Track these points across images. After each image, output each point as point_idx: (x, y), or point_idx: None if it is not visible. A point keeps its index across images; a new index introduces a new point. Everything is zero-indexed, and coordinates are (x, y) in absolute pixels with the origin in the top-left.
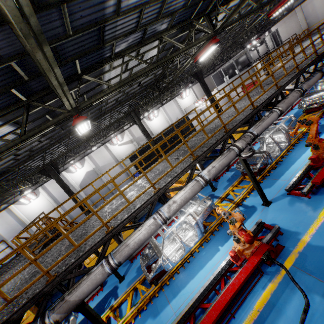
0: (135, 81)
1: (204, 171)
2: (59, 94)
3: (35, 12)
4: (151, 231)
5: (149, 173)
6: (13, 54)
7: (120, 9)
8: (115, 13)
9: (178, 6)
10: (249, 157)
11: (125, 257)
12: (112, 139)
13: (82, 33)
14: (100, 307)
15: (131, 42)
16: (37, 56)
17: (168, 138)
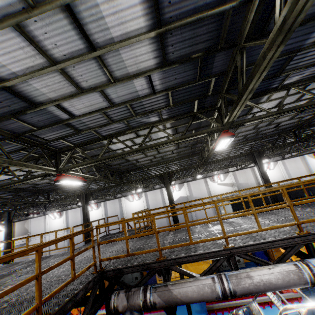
0: (275, 121)
1: None
2: (241, 101)
3: (257, 38)
4: (288, 279)
5: (274, 216)
6: (217, 73)
7: None
8: (313, 43)
9: None
10: None
11: (244, 290)
12: (214, 176)
13: None
14: None
15: (304, 76)
16: (268, 55)
17: None
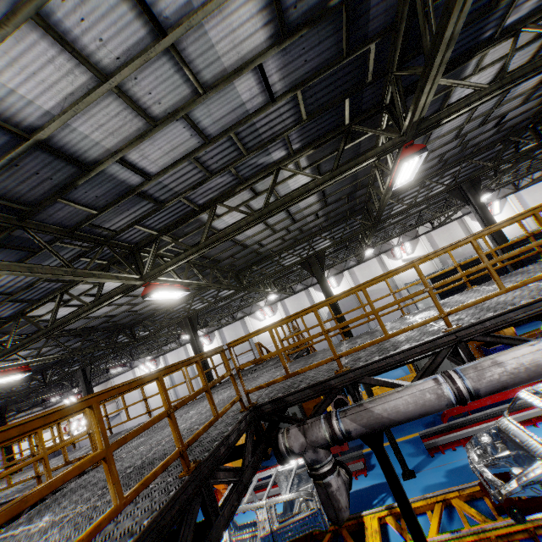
0: (495, 114)
1: None
2: (432, 70)
3: None
4: None
5: (520, 275)
6: (378, 31)
7: None
8: None
9: None
10: None
11: (491, 385)
12: (394, 248)
13: None
14: (363, 498)
15: None
16: None
17: None
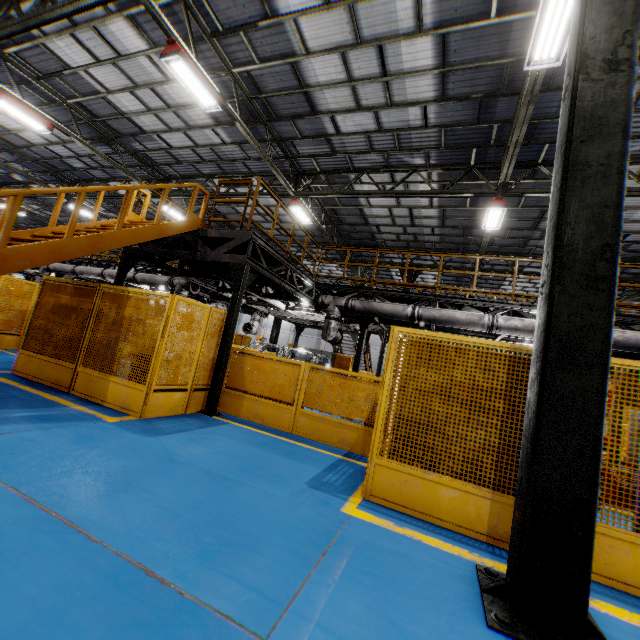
0: None
1: None
2: (508, 155)
3: (544, 91)
4: (470, 318)
5: None
6: (501, 119)
7: (636, 105)
8: None
9: None
10: None
11: (429, 316)
12: None
13: None
14: None
15: (636, 152)
16: (521, 111)
17: None
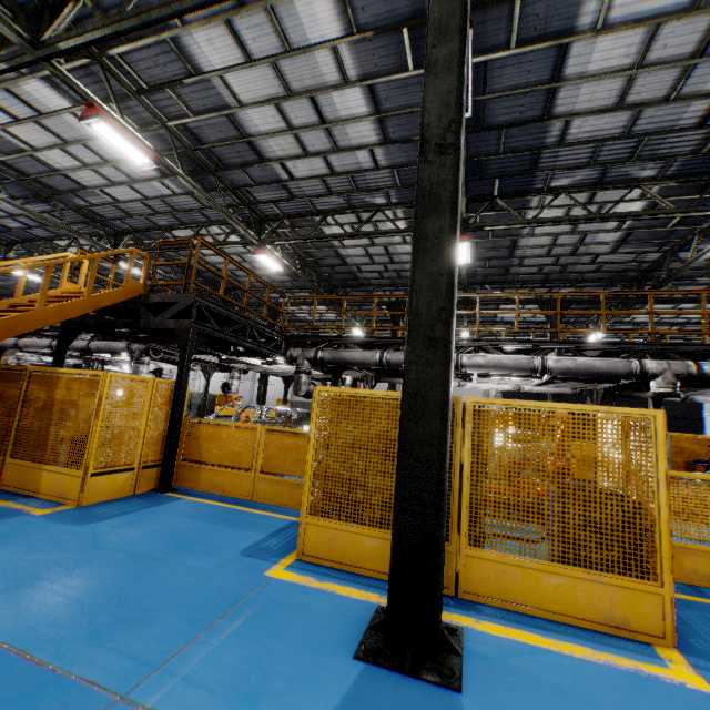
0: (586, 250)
1: (553, 356)
2: None
3: (478, 132)
4: None
5: None
6: None
7: (566, 140)
8: (557, 143)
9: (679, 150)
10: (659, 394)
11: (398, 360)
12: None
13: (512, 154)
14: None
15: (580, 181)
16: None
17: (537, 294)
